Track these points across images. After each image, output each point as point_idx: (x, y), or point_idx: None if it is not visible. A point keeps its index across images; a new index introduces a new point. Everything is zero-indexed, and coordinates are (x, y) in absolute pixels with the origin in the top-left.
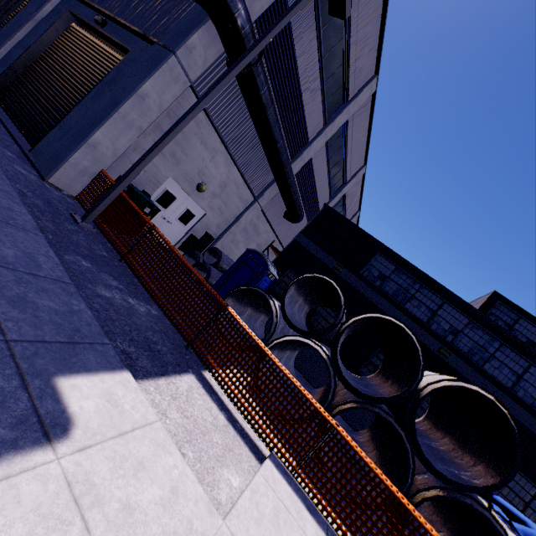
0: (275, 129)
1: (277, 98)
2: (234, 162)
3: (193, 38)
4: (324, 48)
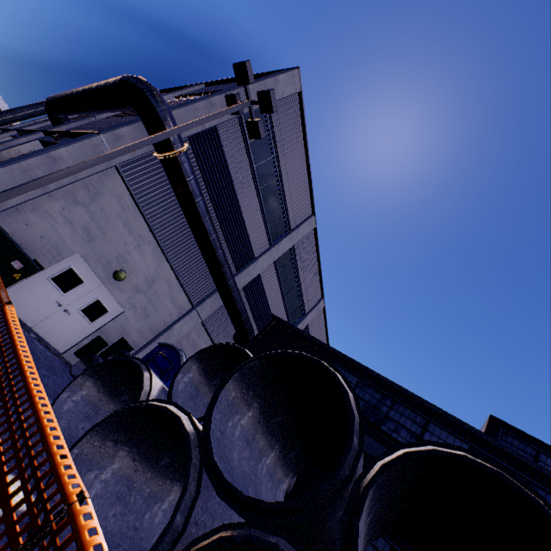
0: (205, 219)
1: (215, 207)
2: (165, 254)
3: (122, 130)
4: (260, 181)
